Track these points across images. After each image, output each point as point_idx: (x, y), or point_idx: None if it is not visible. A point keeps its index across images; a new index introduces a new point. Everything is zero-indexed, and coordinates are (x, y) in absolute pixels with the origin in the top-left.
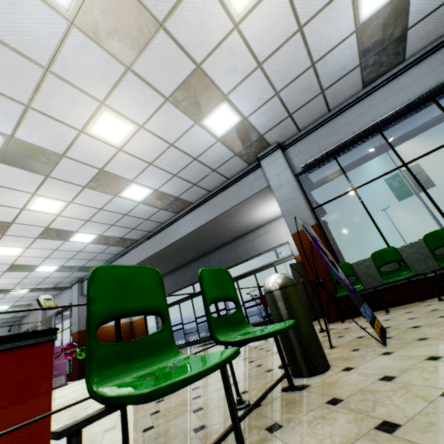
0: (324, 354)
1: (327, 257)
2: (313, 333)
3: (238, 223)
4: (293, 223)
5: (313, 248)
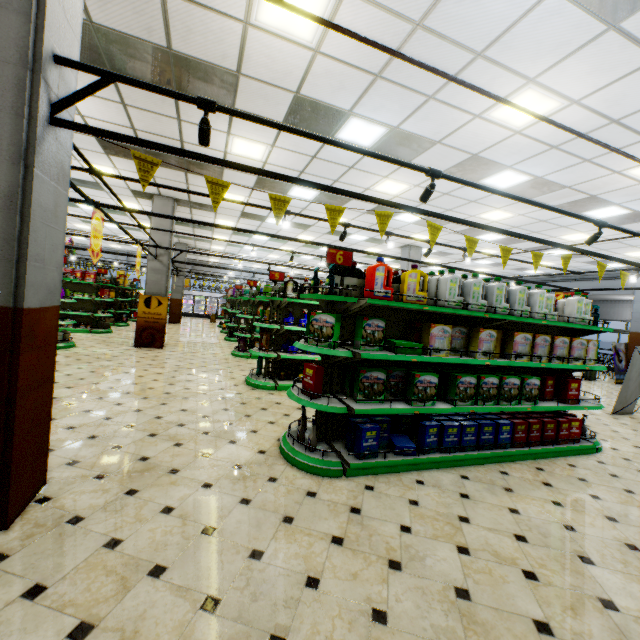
0: (595, 378)
1: (619, 358)
2: (594, 373)
3: (601, 297)
4: (634, 327)
5: (637, 344)
